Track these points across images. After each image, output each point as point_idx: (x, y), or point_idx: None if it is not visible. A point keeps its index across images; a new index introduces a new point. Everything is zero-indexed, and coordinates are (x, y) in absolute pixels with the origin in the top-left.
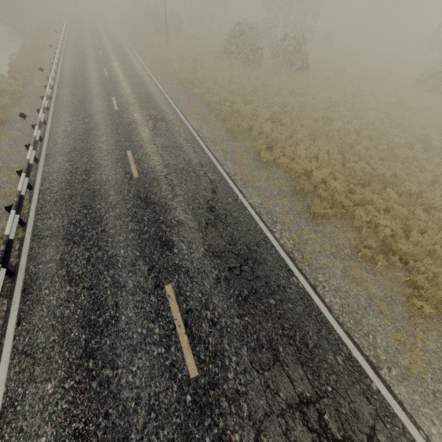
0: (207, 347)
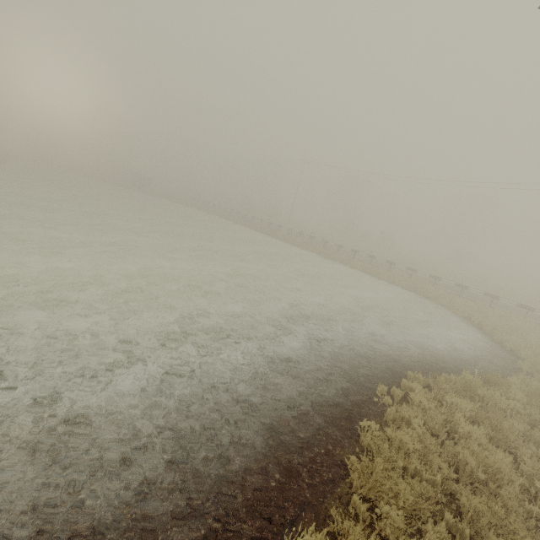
0: None
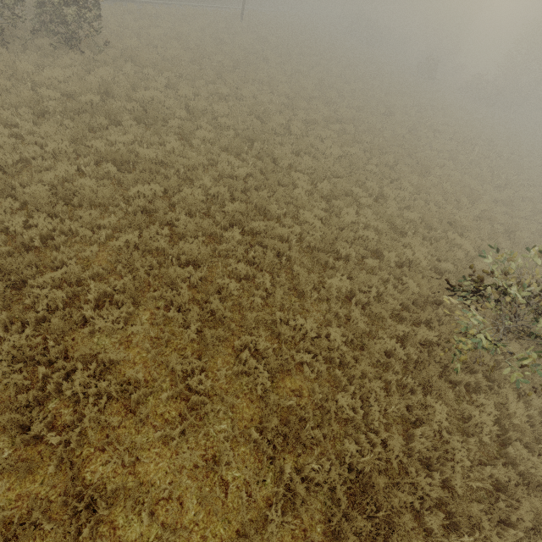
0: None
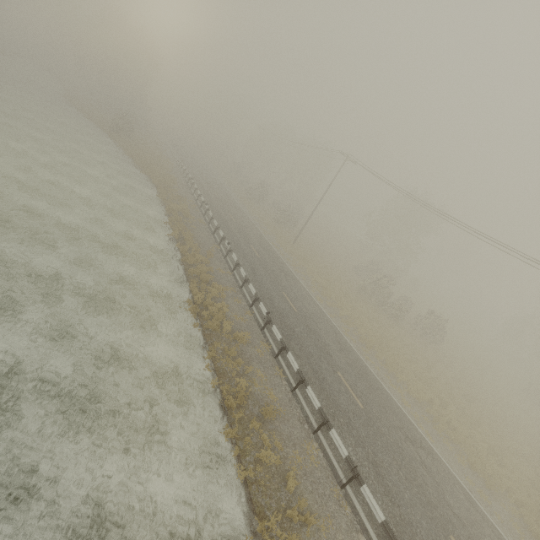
0: None
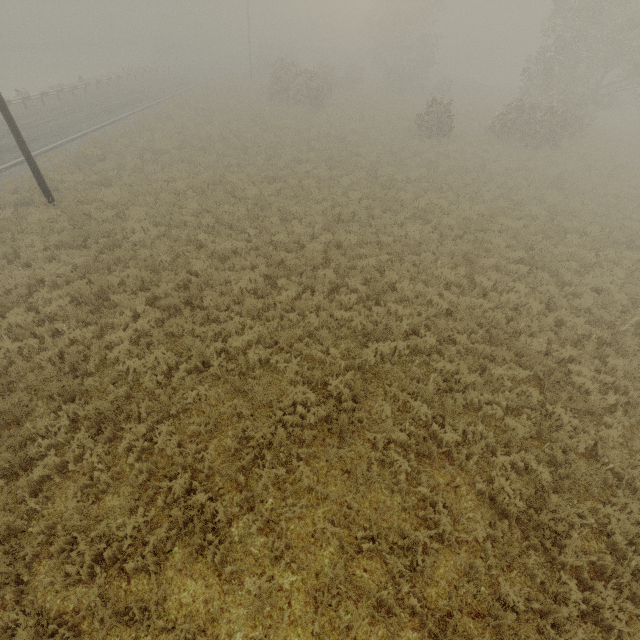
0: None
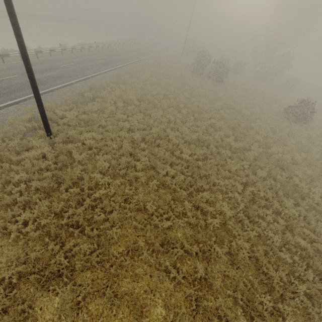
0: (1, 81)
